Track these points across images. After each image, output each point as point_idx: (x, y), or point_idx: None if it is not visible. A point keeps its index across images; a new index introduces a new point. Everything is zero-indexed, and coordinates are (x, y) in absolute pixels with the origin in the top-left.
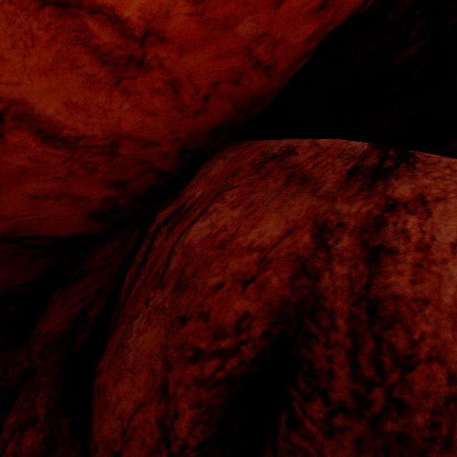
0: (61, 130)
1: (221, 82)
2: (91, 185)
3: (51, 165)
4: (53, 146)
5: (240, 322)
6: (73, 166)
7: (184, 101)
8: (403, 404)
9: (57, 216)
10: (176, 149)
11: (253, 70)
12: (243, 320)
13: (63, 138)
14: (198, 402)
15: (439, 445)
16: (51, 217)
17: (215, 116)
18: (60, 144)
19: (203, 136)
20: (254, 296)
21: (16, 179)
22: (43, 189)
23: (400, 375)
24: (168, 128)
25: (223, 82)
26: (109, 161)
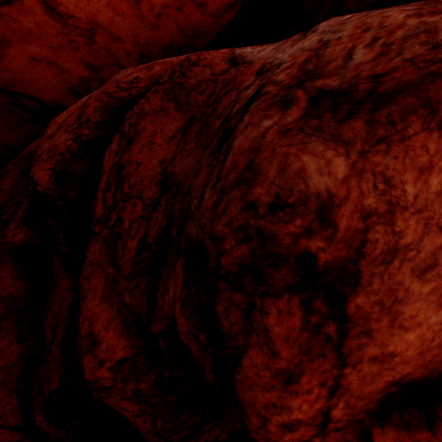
0: (59, 6)
1: (169, 7)
2: (73, 61)
3: (49, 34)
4: (52, 17)
5: (134, 80)
6: (63, 40)
7: (143, 14)
8: (186, 76)
9: (46, 81)
10: (136, 52)
11: (191, 4)
12: (136, 80)
13: (60, 14)
14: (100, 100)
15: (198, 92)
16: (41, 80)
17: (166, 35)
18: (57, 18)
19: (157, 49)
20: (145, 72)
21: (24, 39)
22: (40, 54)
23: (189, 67)
24: (131, 31)
25: (170, 7)
26: (88, 45)
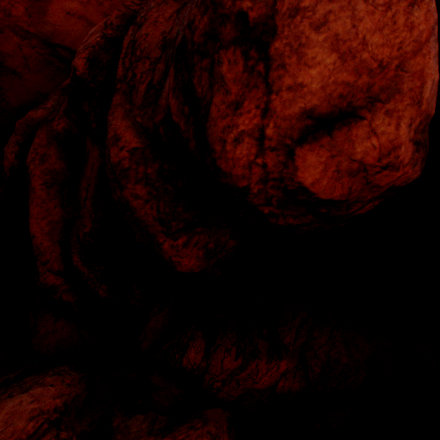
0: None
1: None
2: (98, 15)
3: None
4: None
5: None
6: None
7: None
8: None
9: (77, 33)
10: None
11: None
12: None
13: None
14: (120, 10)
15: None
16: (74, 33)
17: None
18: None
19: None
20: None
21: None
22: (73, 9)
23: None
24: None
25: None
26: (110, 0)
